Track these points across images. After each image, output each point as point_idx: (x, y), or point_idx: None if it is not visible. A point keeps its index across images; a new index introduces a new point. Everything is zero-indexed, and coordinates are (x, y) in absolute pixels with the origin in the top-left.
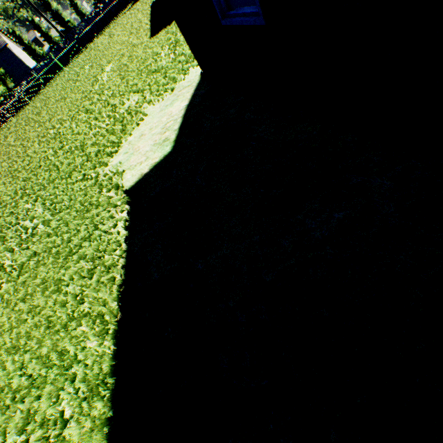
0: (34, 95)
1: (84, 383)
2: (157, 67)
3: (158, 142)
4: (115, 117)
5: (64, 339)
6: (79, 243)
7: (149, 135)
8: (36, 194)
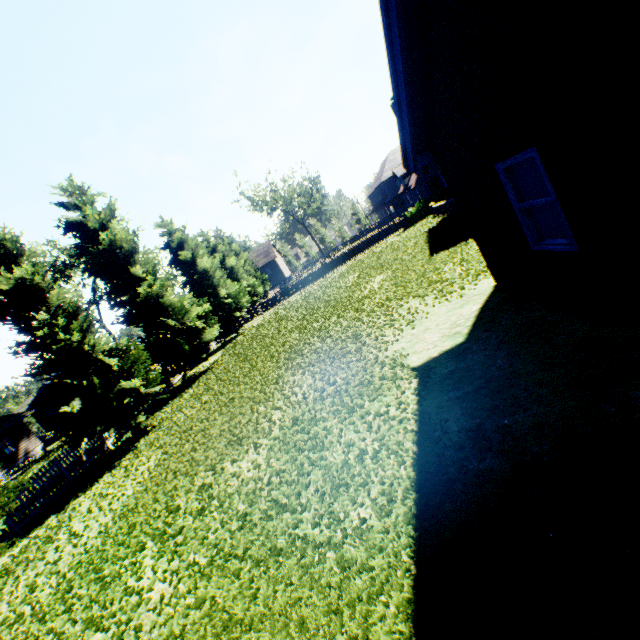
0: (289, 297)
1: (381, 496)
2: (440, 278)
3: (446, 334)
4: (392, 315)
5: (353, 467)
6: (362, 404)
7: (435, 329)
8: (303, 369)
